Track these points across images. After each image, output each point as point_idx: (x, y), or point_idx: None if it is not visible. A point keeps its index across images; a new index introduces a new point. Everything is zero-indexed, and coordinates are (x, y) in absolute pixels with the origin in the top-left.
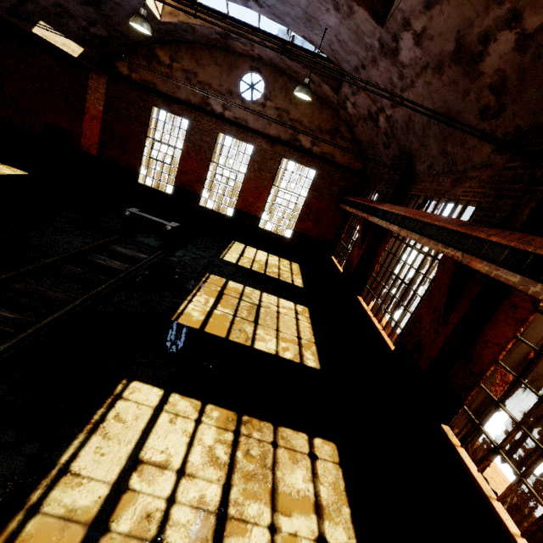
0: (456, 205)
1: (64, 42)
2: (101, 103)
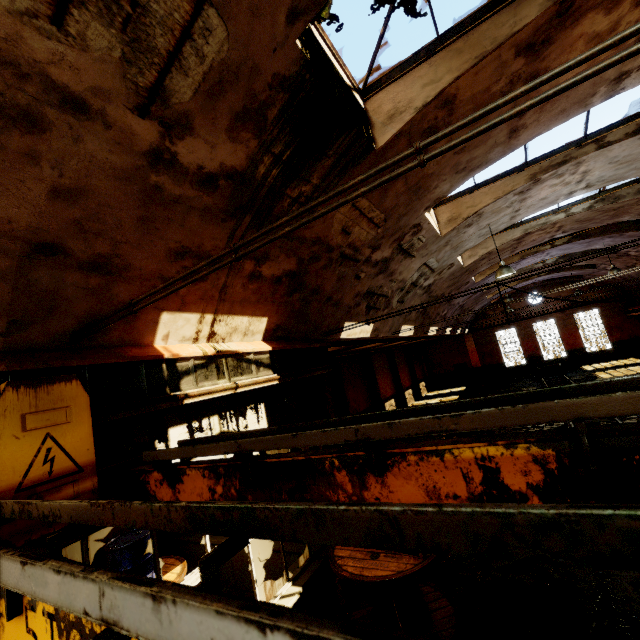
0: None
1: (466, 331)
2: (473, 344)
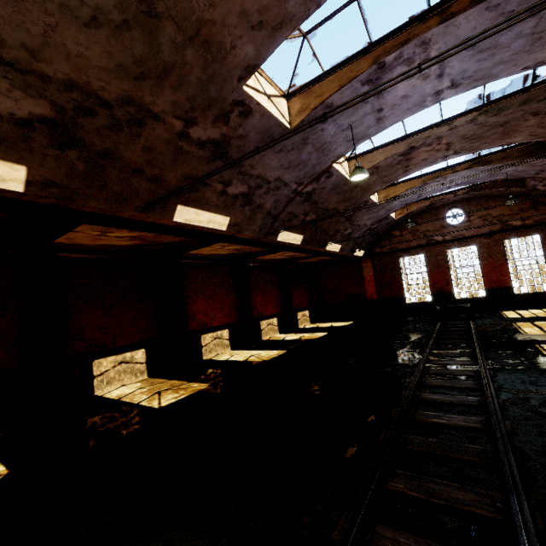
0: None
1: (360, 252)
2: (371, 271)
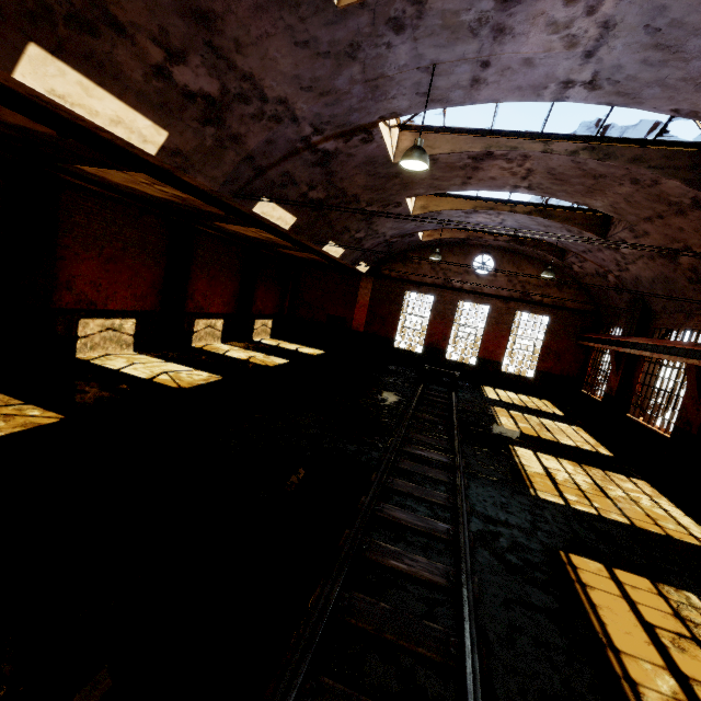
0: (691, 333)
1: (364, 267)
2: (368, 295)
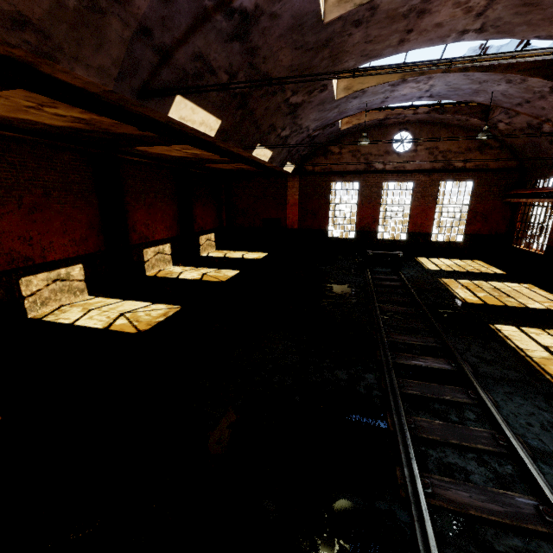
0: None
1: (290, 167)
2: (296, 193)
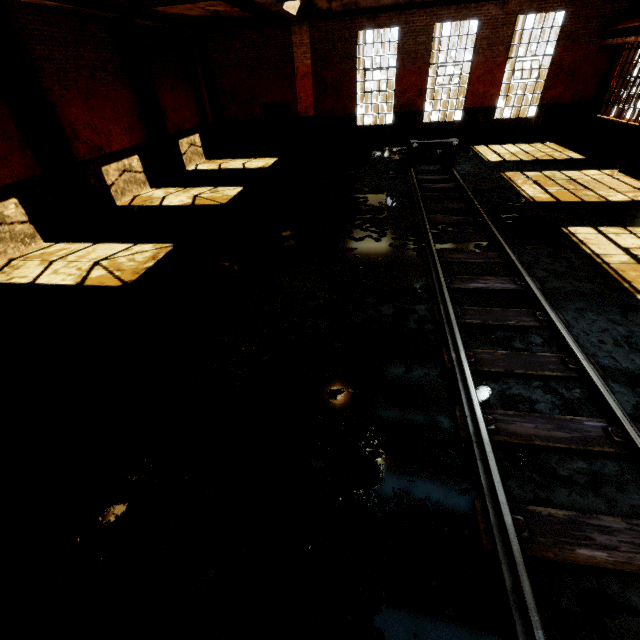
0: None
1: (293, 5)
2: (308, 56)
